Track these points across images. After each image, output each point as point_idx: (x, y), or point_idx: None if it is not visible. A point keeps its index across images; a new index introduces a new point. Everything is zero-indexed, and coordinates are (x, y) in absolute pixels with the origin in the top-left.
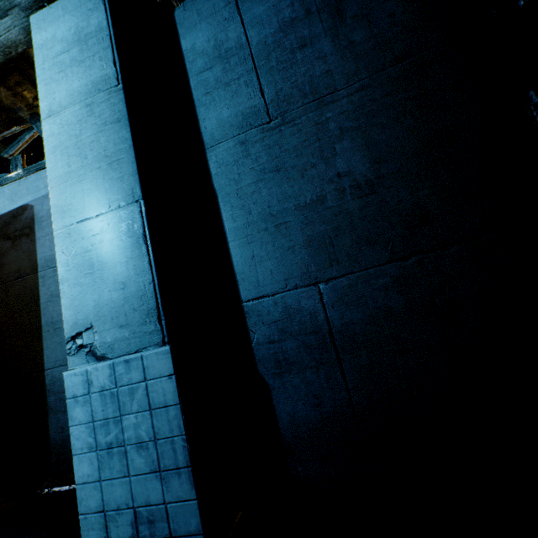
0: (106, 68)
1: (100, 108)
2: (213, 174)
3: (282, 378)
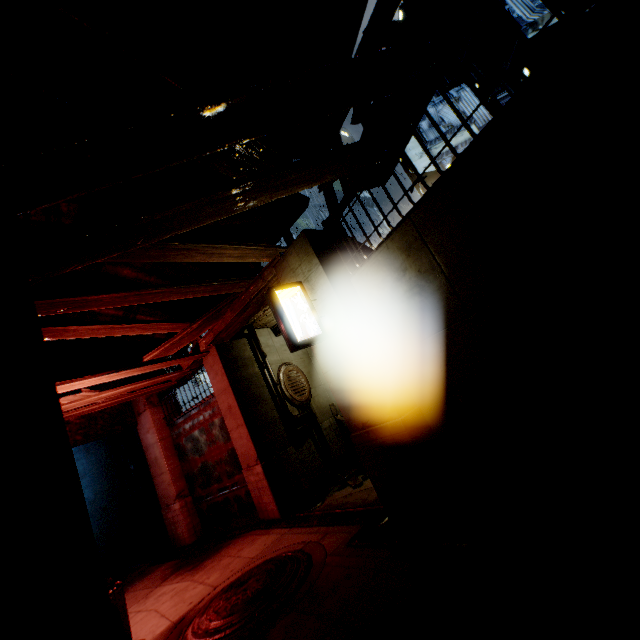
0: None
1: None
2: None
3: None
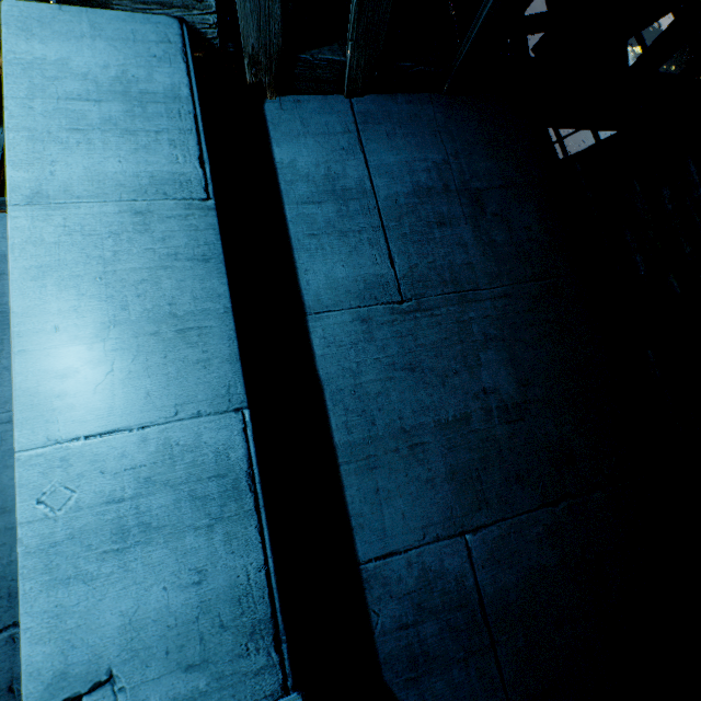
0: (183, 163)
1: (165, 225)
2: (318, 354)
3: (420, 686)
